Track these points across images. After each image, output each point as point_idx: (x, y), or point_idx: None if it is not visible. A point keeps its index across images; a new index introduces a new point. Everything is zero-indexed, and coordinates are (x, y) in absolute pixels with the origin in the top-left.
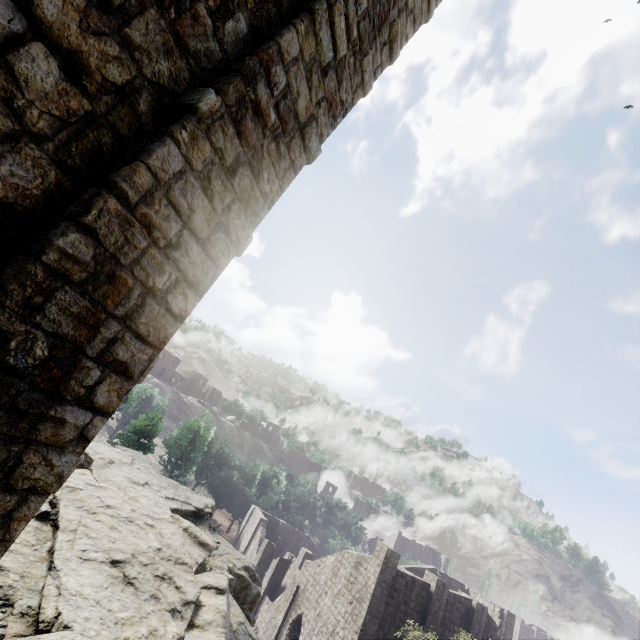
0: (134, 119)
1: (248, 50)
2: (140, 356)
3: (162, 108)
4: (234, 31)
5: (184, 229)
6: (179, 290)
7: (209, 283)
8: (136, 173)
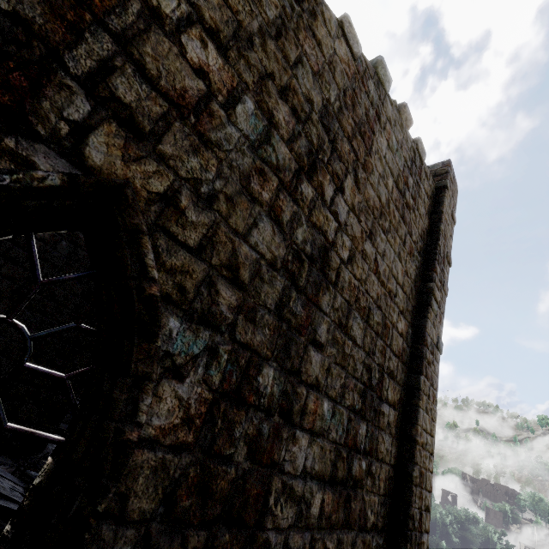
0: (402, 403)
1: (414, 339)
2: (429, 499)
3: (405, 390)
4: (409, 337)
5: (426, 434)
6: (429, 460)
7: (433, 447)
8: (417, 430)
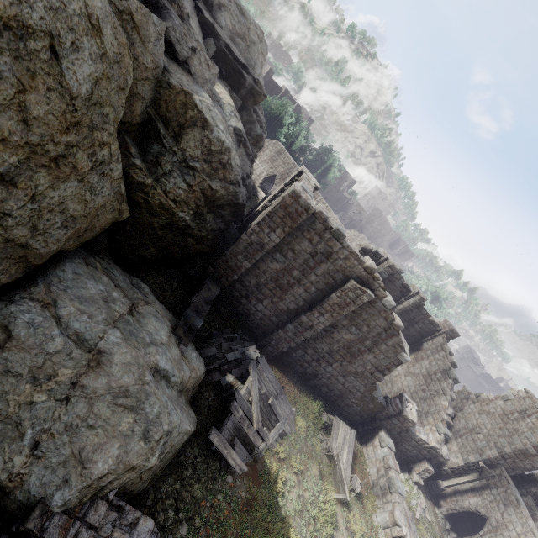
0: None
1: None
2: None
3: None
4: None
5: None
6: None
7: None
8: None
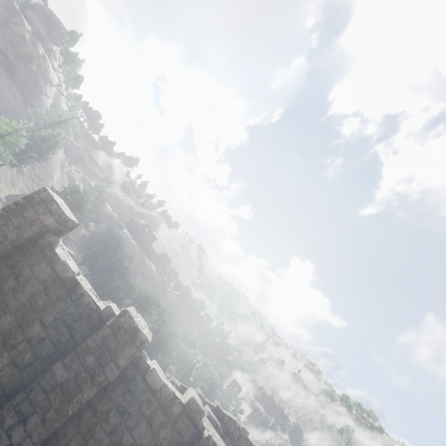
0: None
1: None
2: None
3: None
4: None
5: None
6: None
7: None
8: None
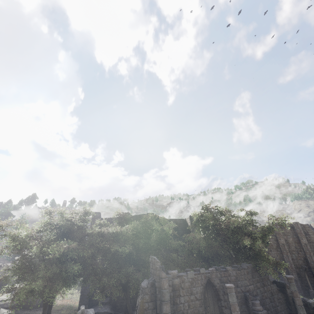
0: None
1: None
2: None
3: None
4: None
5: None
6: None
7: None
8: None
